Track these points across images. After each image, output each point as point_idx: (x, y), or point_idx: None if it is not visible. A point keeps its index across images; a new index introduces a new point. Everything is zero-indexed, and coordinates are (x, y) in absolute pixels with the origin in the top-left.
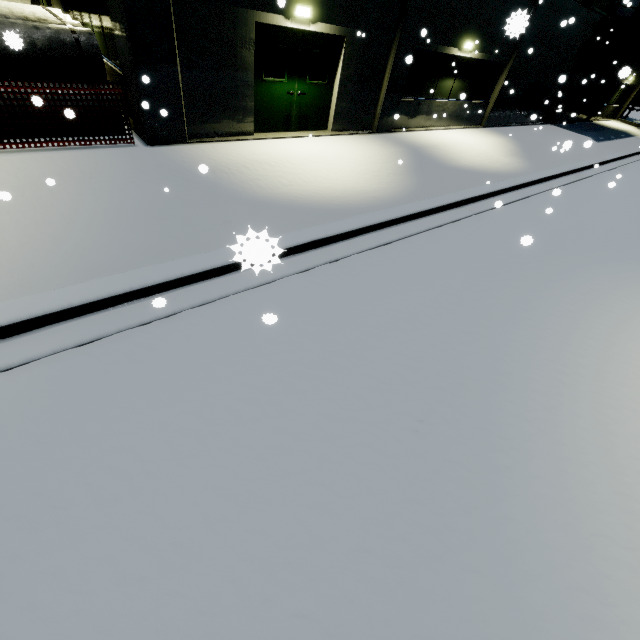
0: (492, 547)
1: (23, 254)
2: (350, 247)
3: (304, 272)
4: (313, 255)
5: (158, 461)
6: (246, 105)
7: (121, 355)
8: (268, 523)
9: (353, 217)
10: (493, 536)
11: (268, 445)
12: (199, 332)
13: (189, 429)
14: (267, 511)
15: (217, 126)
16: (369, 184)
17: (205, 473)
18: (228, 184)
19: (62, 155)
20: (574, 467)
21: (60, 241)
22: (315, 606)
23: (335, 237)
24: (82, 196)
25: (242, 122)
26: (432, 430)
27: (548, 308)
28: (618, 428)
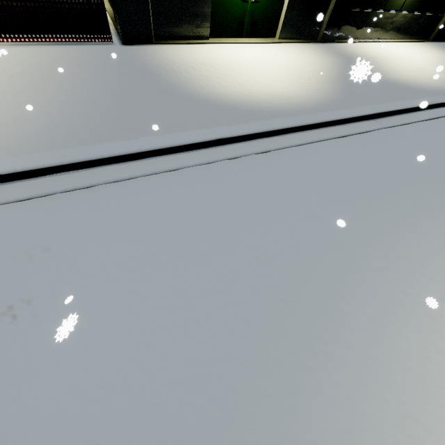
0: (267, 432)
1: (13, 125)
2: (252, 147)
3: (205, 165)
4: (217, 151)
5: (38, 299)
6: (204, 11)
7: (43, 213)
8: (96, 365)
9: (262, 121)
10: (272, 423)
11: (120, 304)
12: (104, 204)
13: (68, 279)
14: (99, 355)
15: (179, 30)
16: (296, 90)
17: (67, 315)
18: (175, 82)
19: (58, 49)
20: (376, 383)
21: (40, 118)
22: (106, 438)
23: (240, 137)
24: (63, 83)
25: (200, 27)
26: (257, 320)
27: (419, 228)
28: (439, 357)
